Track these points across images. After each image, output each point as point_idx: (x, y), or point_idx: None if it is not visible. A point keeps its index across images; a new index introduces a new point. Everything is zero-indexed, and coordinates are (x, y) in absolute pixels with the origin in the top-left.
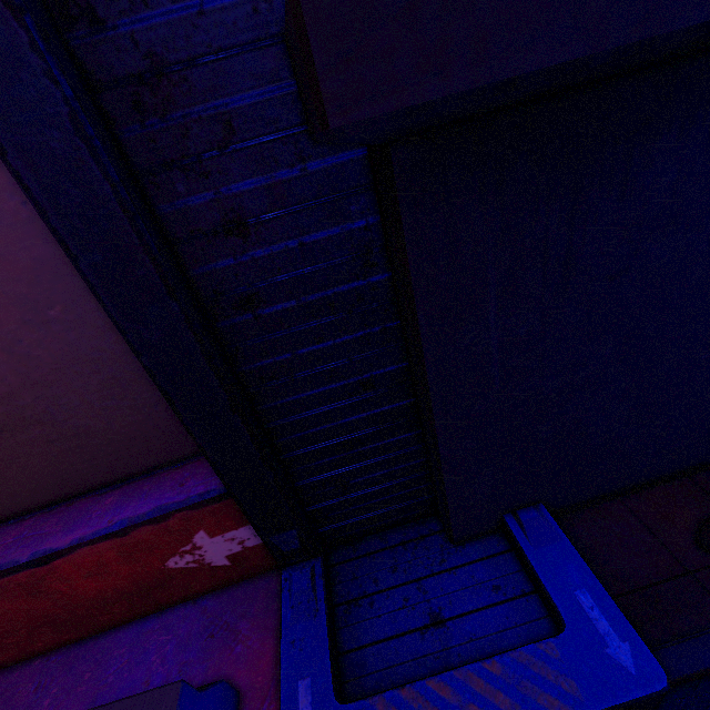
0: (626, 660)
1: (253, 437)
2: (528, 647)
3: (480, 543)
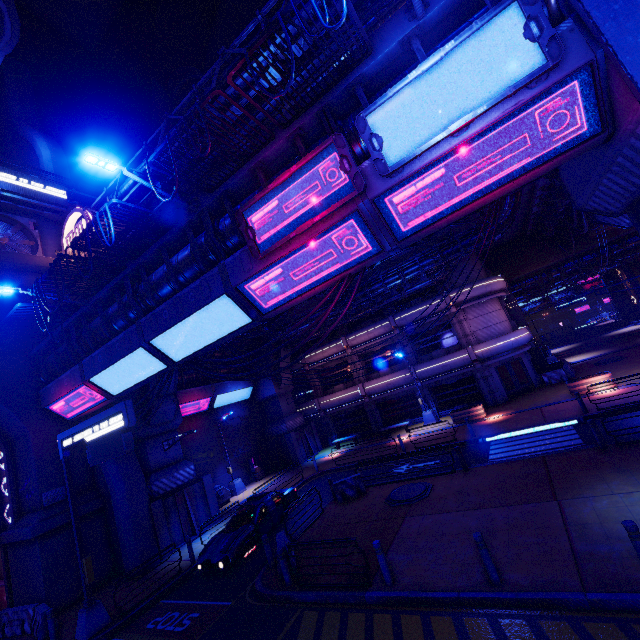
0: None
1: (6, 573)
2: None
3: None
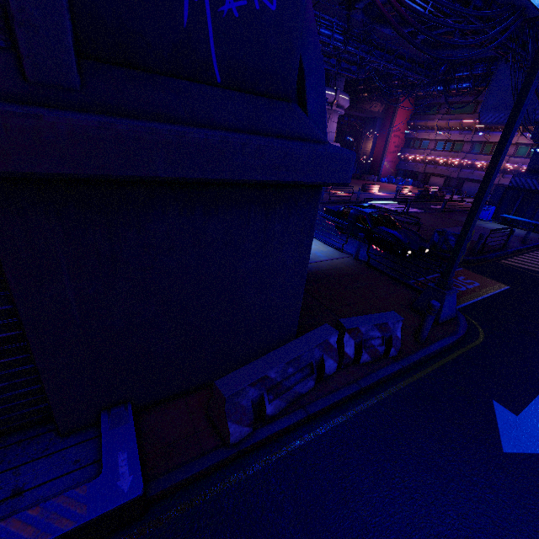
0: (126, 485)
1: None
2: (68, 492)
3: (82, 433)
